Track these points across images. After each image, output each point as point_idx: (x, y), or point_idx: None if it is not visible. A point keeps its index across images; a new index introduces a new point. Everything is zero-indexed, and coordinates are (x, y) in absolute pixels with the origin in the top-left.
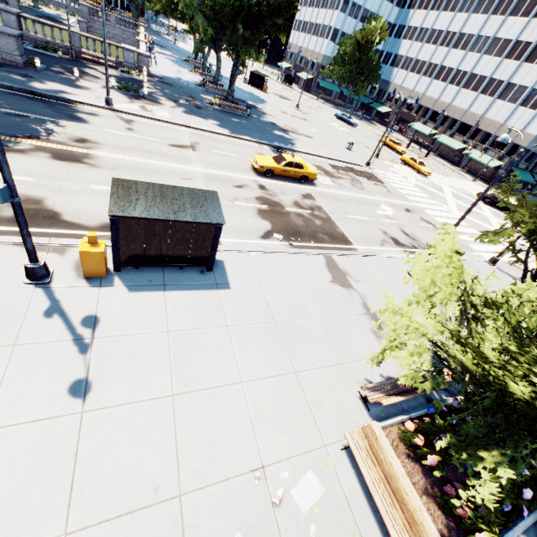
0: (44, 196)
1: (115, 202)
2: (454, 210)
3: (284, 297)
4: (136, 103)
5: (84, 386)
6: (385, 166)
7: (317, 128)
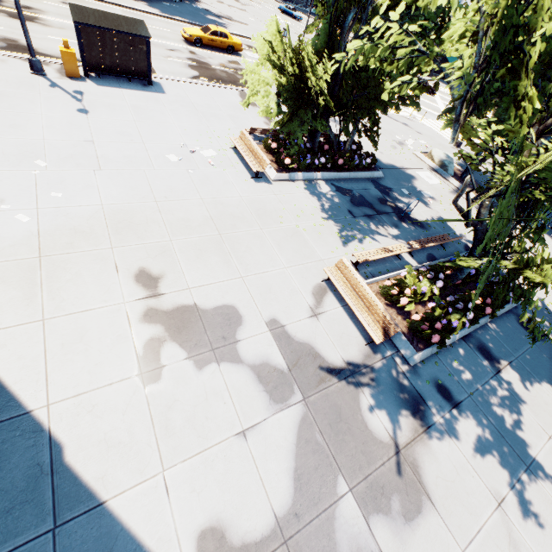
0: (17, 39)
1: (75, 15)
2: None
3: (204, 102)
4: None
5: (85, 111)
6: None
7: (255, 18)
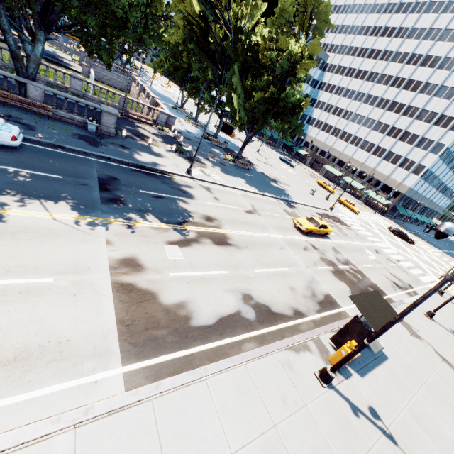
0: (247, 289)
1: (368, 320)
2: (390, 245)
3: (409, 357)
4: (196, 167)
5: None
6: (336, 208)
7: (283, 174)
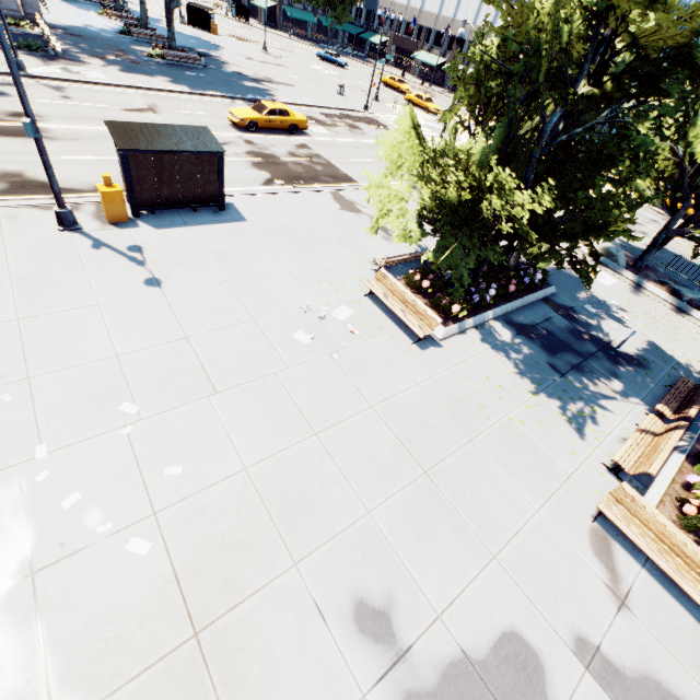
0: (20, 170)
1: (118, 140)
2: None
3: (299, 223)
4: (54, 65)
5: (155, 281)
6: (388, 109)
7: (297, 74)
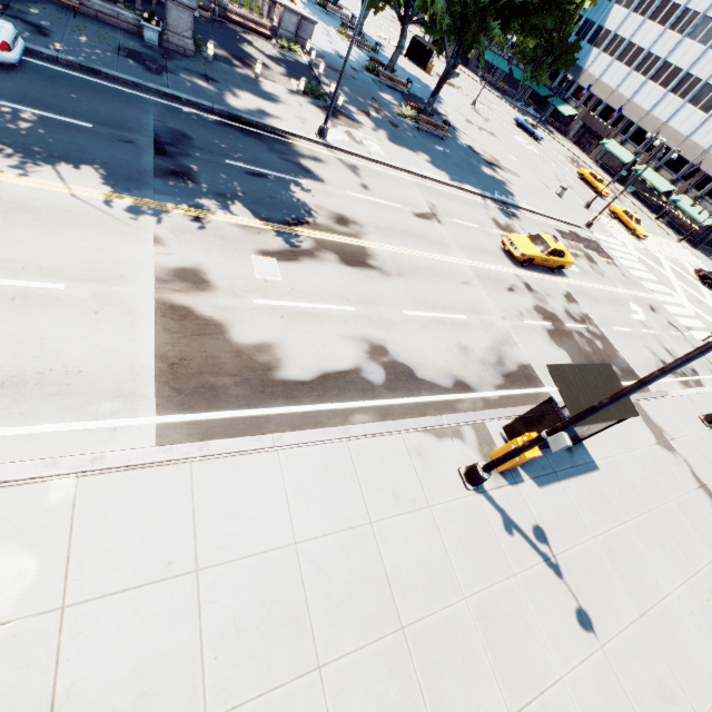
0: (382, 339)
1: (569, 406)
2: (685, 301)
3: (639, 474)
4: (339, 127)
5: (584, 617)
6: (600, 225)
7: (513, 153)
